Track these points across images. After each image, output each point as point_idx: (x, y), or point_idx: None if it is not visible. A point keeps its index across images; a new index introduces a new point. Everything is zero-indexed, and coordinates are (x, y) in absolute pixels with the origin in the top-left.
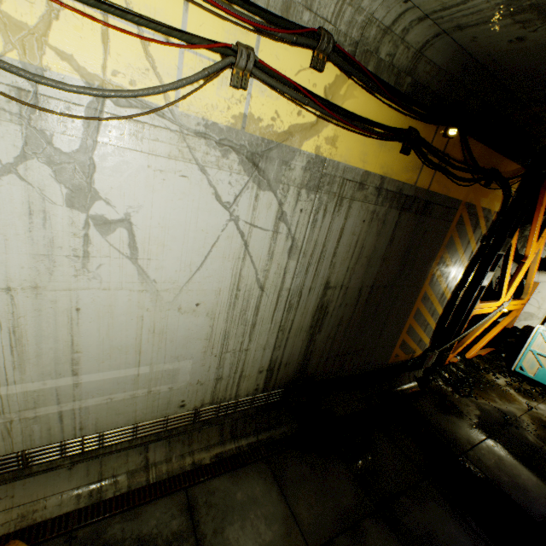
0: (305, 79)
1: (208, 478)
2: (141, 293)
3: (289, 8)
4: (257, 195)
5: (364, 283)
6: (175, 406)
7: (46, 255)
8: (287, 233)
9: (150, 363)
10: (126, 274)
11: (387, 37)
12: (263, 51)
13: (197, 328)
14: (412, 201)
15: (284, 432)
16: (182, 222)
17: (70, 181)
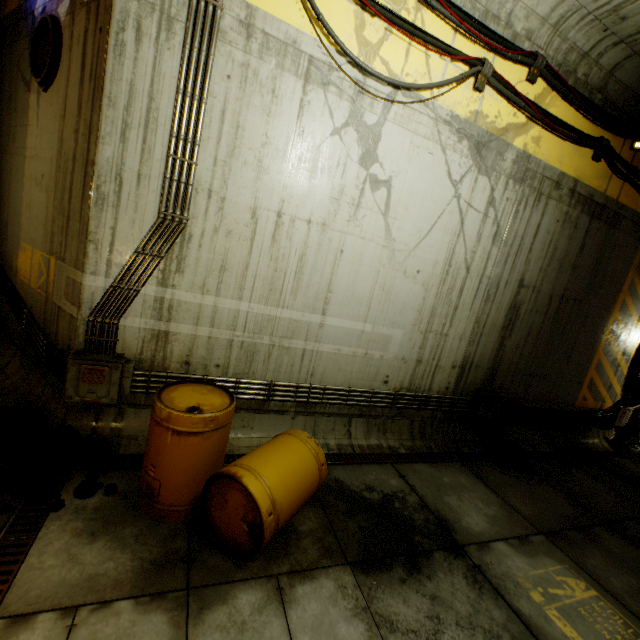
0: (521, 89)
1: (409, 461)
2: (383, 248)
3: (515, 39)
4: (476, 179)
5: (554, 291)
6: (380, 380)
7: (336, 200)
8: (493, 218)
9: (373, 322)
10: (378, 228)
11: (584, 61)
12: (495, 67)
13: (413, 296)
14: (601, 210)
15: (471, 448)
16: (422, 191)
17: (365, 145)
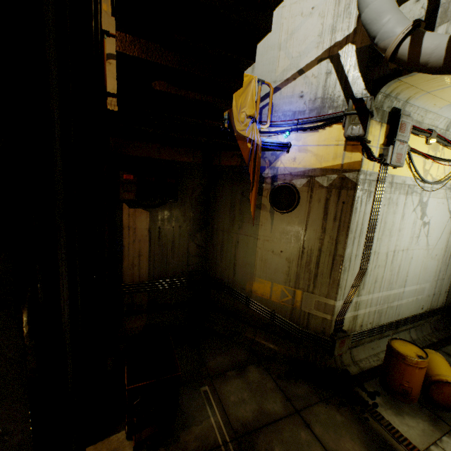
0: None
1: (443, 346)
2: (425, 250)
3: None
4: None
5: None
6: (420, 308)
7: (411, 237)
8: None
9: (419, 283)
10: (423, 242)
11: None
12: None
13: (433, 266)
14: None
15: None
16: (439, 220)
17: (422, 211)
